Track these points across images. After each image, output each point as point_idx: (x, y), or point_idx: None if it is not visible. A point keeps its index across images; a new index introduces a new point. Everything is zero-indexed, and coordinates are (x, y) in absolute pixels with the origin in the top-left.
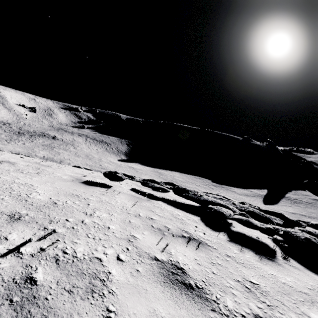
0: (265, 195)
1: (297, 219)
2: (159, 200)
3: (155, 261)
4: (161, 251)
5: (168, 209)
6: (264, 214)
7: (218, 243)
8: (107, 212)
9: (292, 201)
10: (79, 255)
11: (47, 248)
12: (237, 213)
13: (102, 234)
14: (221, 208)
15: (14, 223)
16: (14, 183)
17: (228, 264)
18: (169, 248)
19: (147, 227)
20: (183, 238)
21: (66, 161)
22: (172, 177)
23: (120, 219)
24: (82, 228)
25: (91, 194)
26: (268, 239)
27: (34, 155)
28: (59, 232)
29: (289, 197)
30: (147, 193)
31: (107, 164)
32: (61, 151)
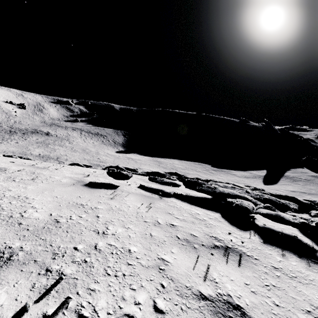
0: (265, 176)
1: (298, 197)
2: (172, 197)
3: (203, 301)
4: (203, 278)
5: (185, 207)
6: (280, 200)
7: (255, 249)
8: (121, 225)
9: (291, 180)
10: (102, 317)
11: (53, 313)
12: (262, 207)
13: (124, 264)
14: (242, 202)
15: (3, 269)
16: (3, 198)
17: (282, 282)
18: (209, 271)
19: (173, 240)
20: (217, 249)
21: (63, 157)
22: (172, 165)
23: (139, 233)
24: (97, 259)
25: (97, 200)
26: (296, 231)
27: (29, 153)
28: (68, 274)
29: (288, 175)
30: (156, 188)
31: (105, 157)
32: (56, 148)
